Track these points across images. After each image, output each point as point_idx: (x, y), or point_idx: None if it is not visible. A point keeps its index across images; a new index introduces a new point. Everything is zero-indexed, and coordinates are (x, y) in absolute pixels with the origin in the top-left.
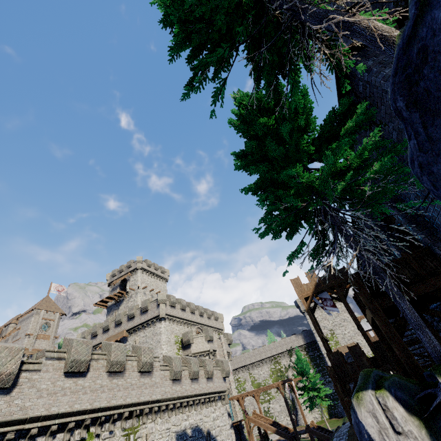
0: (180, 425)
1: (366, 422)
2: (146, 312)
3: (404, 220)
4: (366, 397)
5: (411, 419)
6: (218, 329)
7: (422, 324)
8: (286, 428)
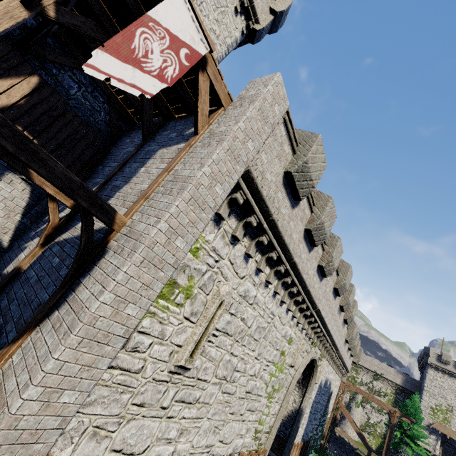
0: (328, 375)
1: None
2: None
3: None
4: None
5: None
6: None
7: None
8: (364, 437)
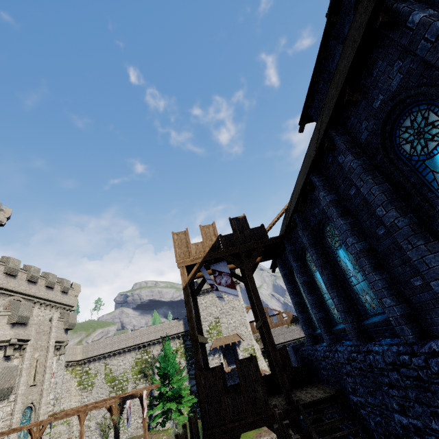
0: None
1: None
2: None
3: None
4: None
5: None
6: (63, 305)
7: None
8: None
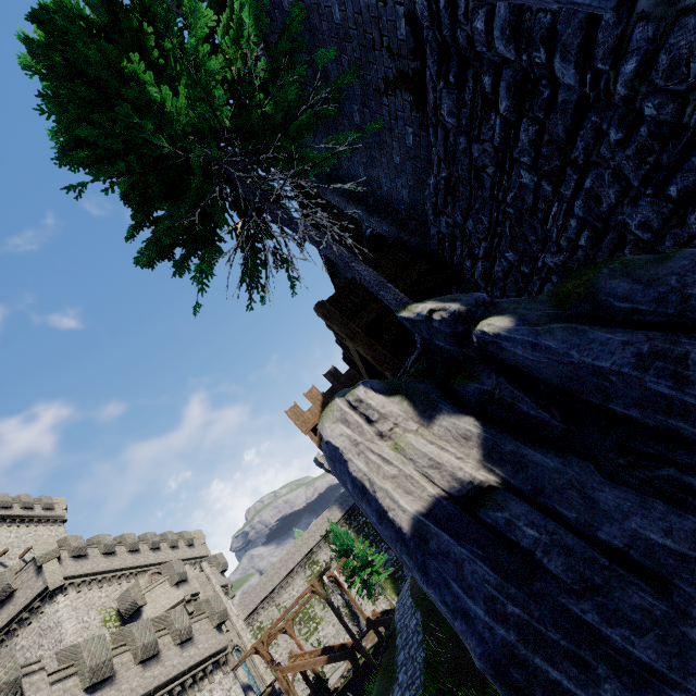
0: None
1: (334, 435)
2: (10, 599)
3: (365, 213)
4: (334, 407)
5: (391, 400)
6: (198, 559)
7: (384, 281)
8: (343, 645)
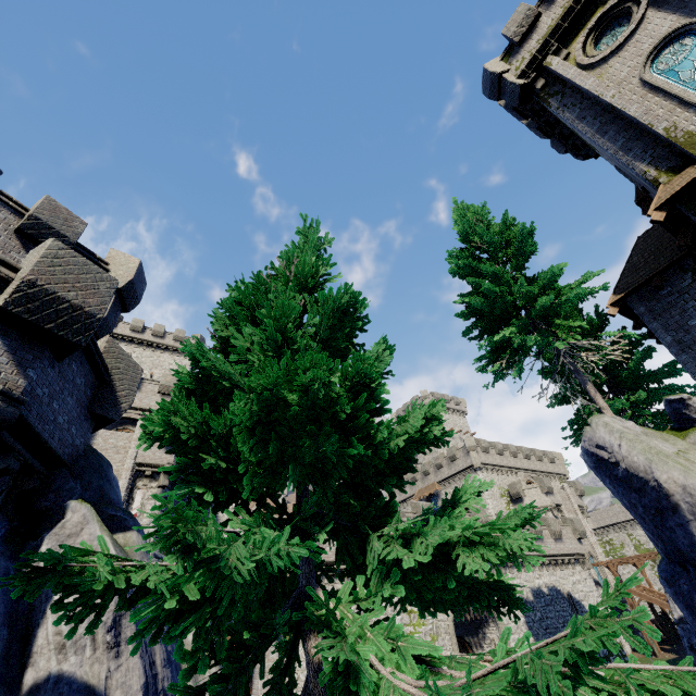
0: (533, 582)
1: None
2: (455, 462)
3: None
4: None
5: None
6: (557, 475)
7: None
8: None
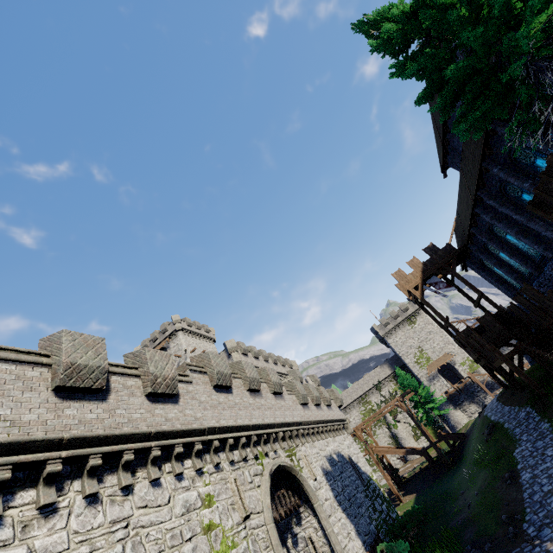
0: (325, 450)
1: None
2: None
3: None
4: None
5: None
6: None
7: None
8: (413, 448)
